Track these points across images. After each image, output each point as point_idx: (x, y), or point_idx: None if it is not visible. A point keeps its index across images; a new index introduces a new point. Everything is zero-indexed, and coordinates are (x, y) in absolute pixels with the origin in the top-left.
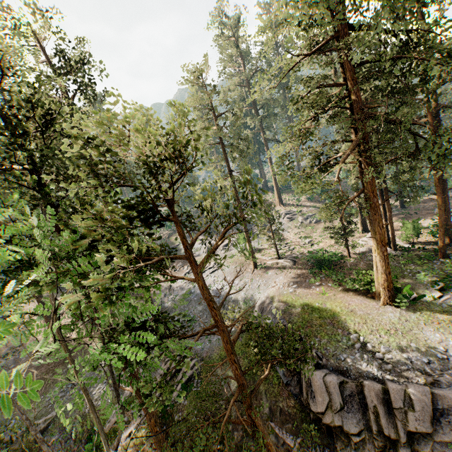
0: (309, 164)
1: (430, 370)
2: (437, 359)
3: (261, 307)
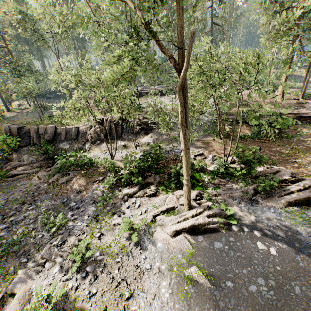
0: None
1: None
2: None
3: None
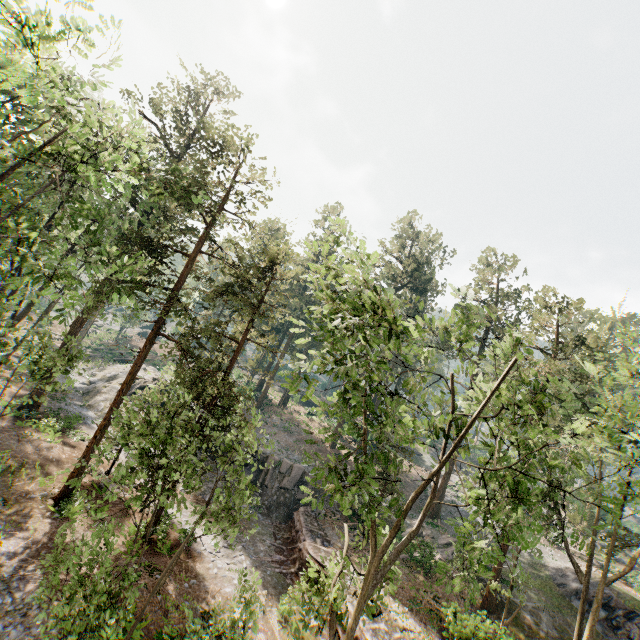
0: None
1: None
2: None
3: (562, 570)
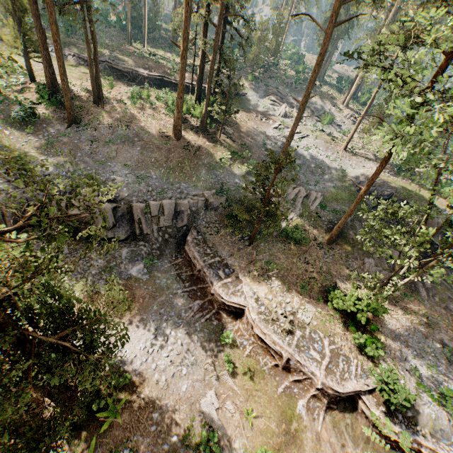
0: None
1: None
2: None
3: (359, 178)
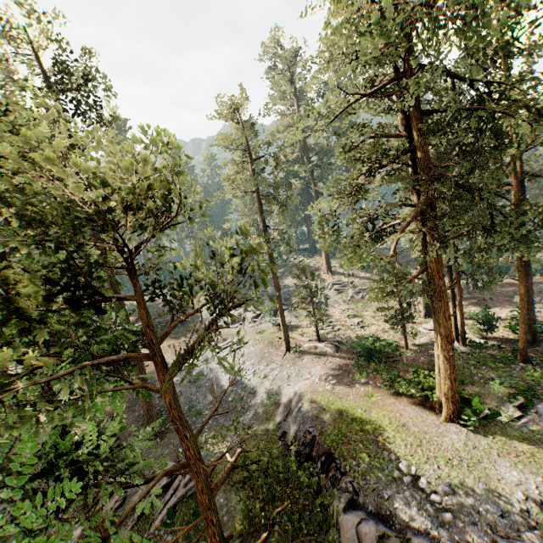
0: (360, 229)
1: (504, 527)
2: (514, 511)
3: (288, 406)
